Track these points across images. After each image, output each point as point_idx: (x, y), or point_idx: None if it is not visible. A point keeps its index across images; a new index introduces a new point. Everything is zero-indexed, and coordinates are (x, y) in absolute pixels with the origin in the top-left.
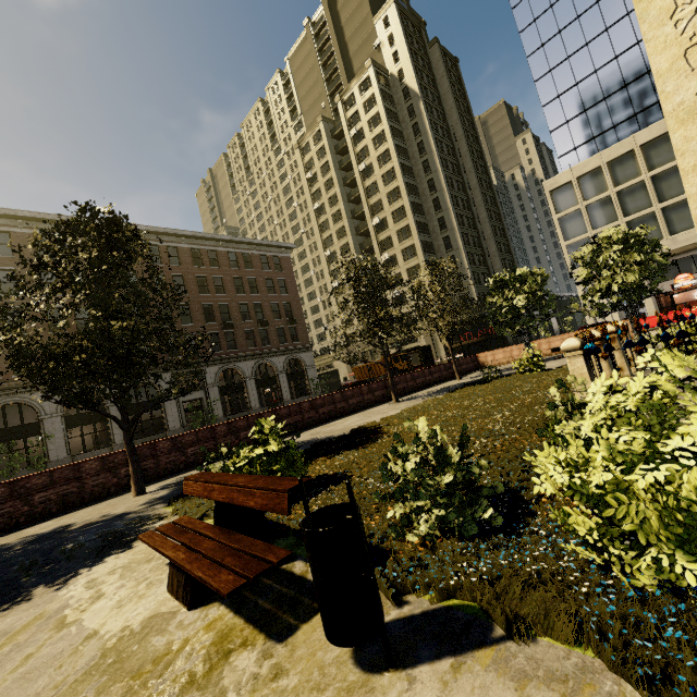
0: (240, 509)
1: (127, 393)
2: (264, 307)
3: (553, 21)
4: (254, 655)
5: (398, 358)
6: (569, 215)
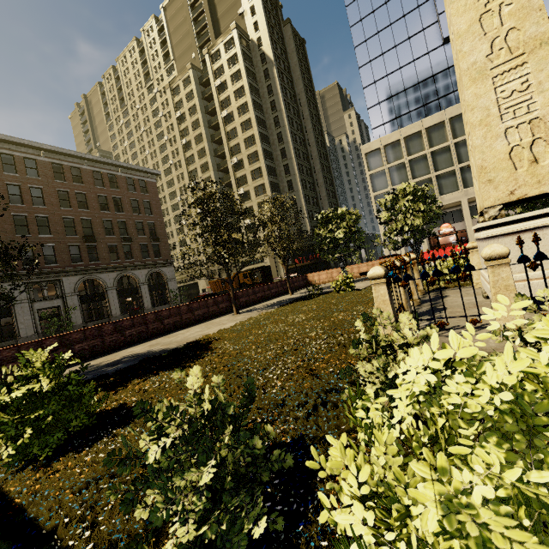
0: None
1: None
2: (128, 225)
3: (374, 23)
4: None
5: (246, 275)
6: (377, 173)
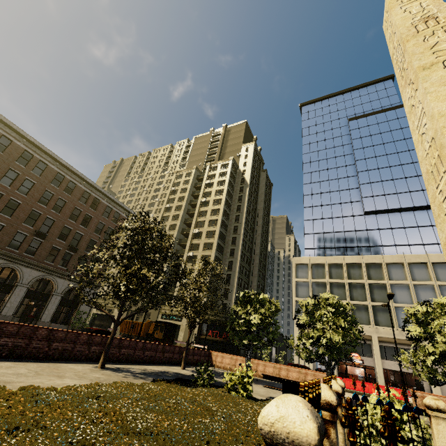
0: None
1: None
2: (83, 238)
3: (319, 187)
4: None
5: (158, 327)
6: (302, 282)
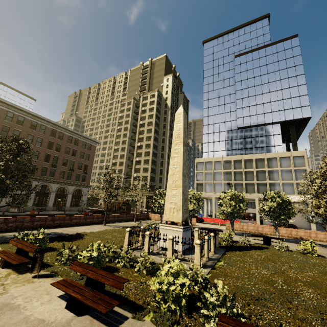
0: (23, 250)
1: None
2: (75, 163)
3: (213, 111)
4: (15, 275)
5: (124, 203)
6: (200, 172)
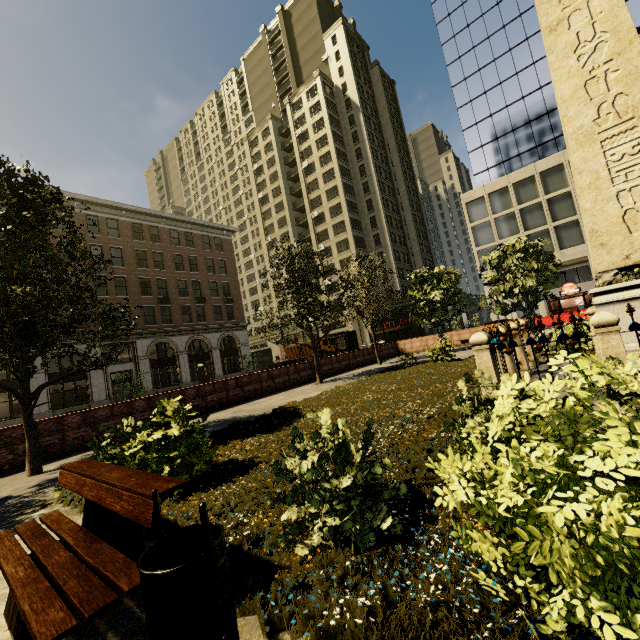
0: (108, 511)
1: (31, 364)
2: (202, 285)
3: (475, 60)
4: None
5: (327, 341)
6: (480, 225)
